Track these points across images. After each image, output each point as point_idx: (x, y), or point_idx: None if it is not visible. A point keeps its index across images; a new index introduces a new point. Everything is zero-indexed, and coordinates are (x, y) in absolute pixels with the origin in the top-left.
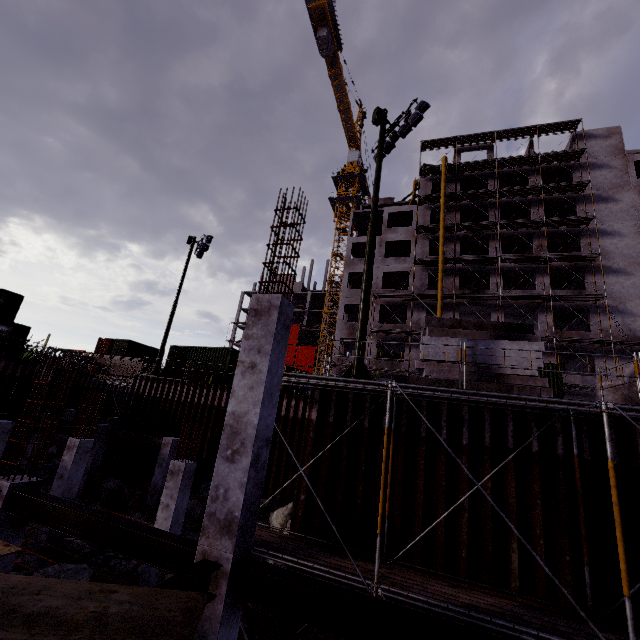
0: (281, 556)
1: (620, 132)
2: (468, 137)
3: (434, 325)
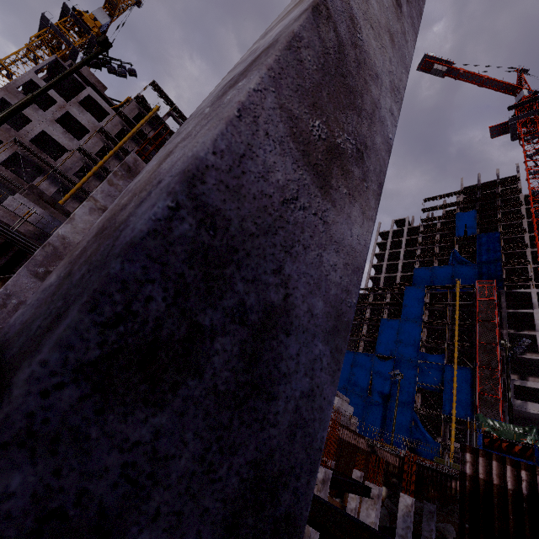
0: None
1: None
2: (181, 113)
3: (35, 193)
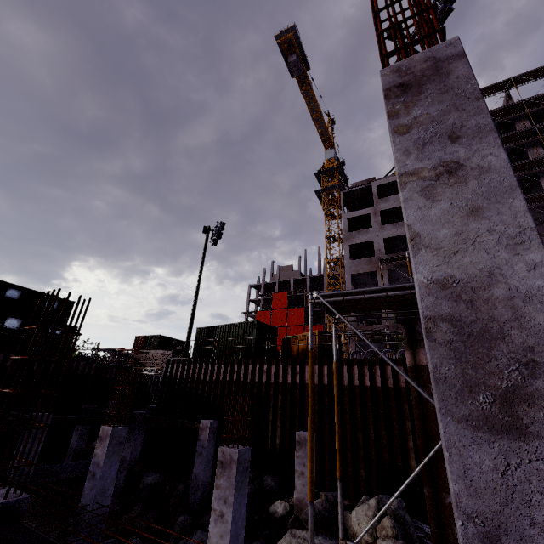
0: None
1: None
2: None
3: None
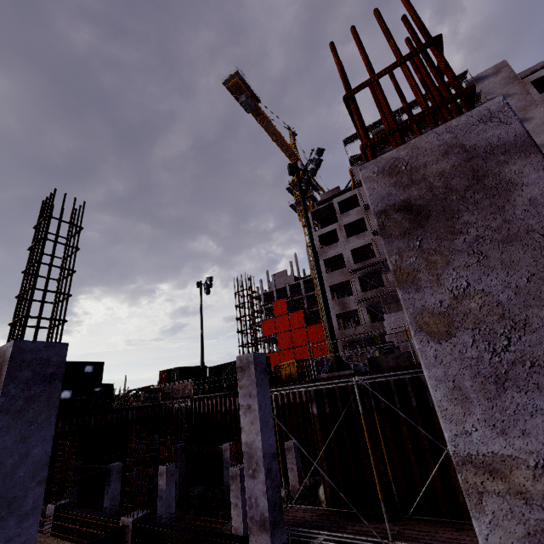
0: (318, 532)
1: (507, 64)
2: (378, 122)
3: (390, 302)
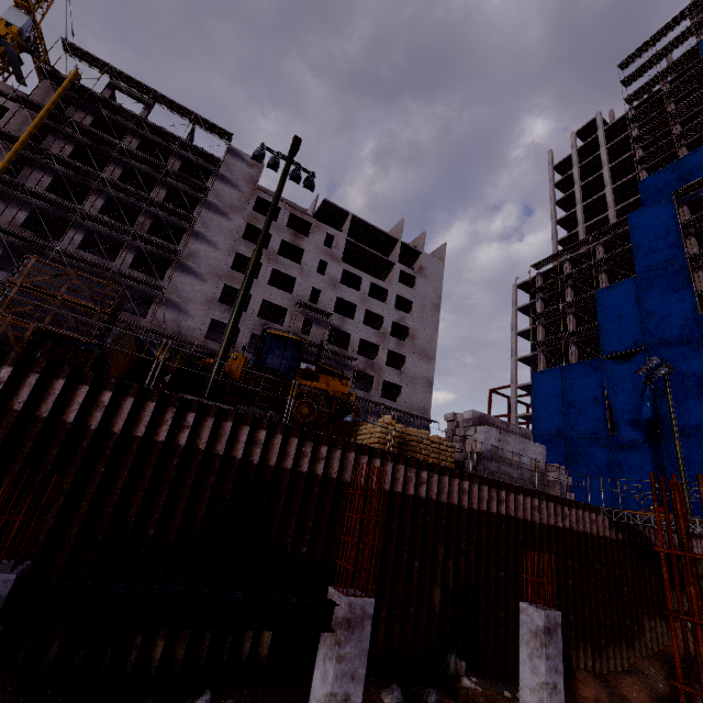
0: None
1: (262, 168)
2: (125, 76)
3: None
